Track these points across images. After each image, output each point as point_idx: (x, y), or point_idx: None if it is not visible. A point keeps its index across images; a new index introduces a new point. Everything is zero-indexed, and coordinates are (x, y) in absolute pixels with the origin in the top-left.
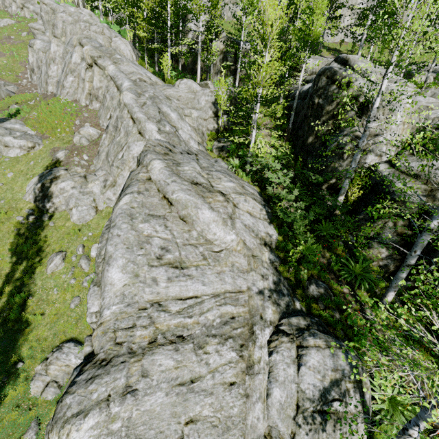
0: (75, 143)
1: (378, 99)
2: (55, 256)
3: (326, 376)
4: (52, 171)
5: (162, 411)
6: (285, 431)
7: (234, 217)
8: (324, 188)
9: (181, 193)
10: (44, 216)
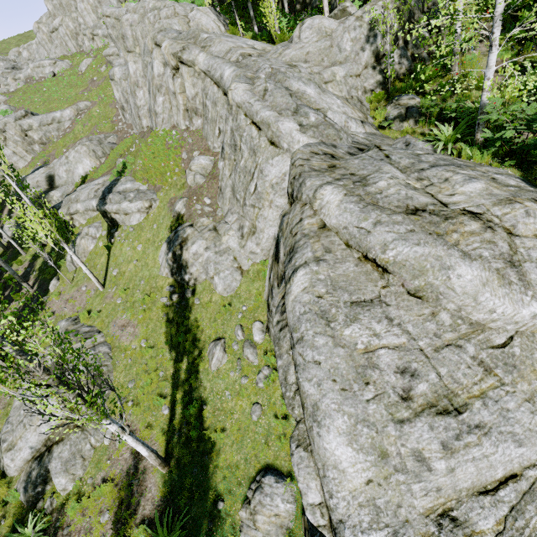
0: (190, 185)
1: None
2: (214, 347)
3: None
4: (177, 232)
5: None
6: None
7: (519, 259)
8: None
9: (402, 245)
10: (187, 292)
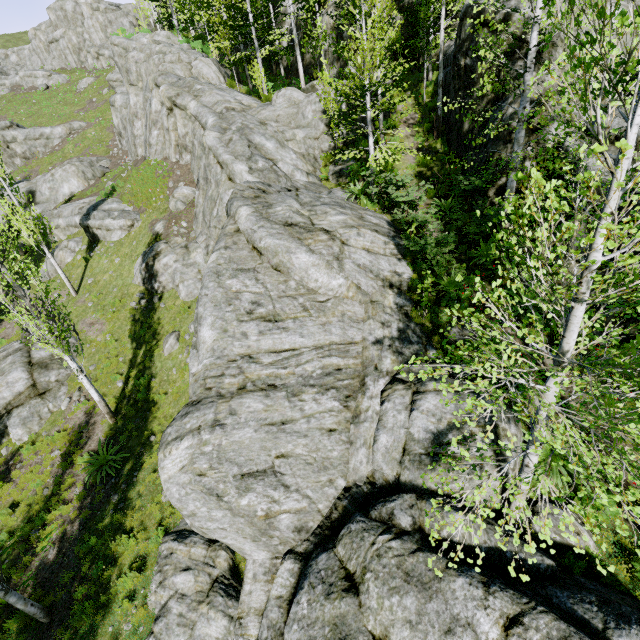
0: (171, 210)
1: (533, 34)
2: (169, 336)
3: (443, 419)
4: (153, 247)
5: (252, 444)
6: (390, 473)
7: (343, 257)
8: (492, 194)
9: (269, 238)
10: (155, 298)
